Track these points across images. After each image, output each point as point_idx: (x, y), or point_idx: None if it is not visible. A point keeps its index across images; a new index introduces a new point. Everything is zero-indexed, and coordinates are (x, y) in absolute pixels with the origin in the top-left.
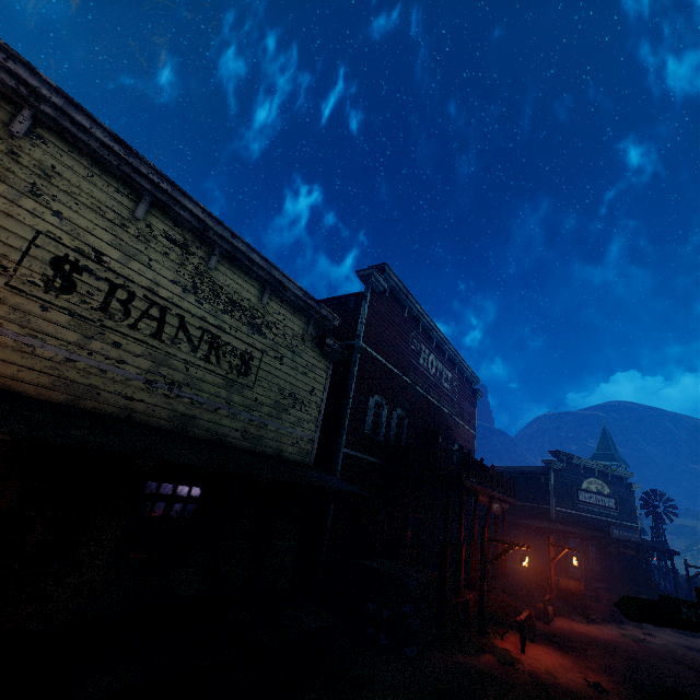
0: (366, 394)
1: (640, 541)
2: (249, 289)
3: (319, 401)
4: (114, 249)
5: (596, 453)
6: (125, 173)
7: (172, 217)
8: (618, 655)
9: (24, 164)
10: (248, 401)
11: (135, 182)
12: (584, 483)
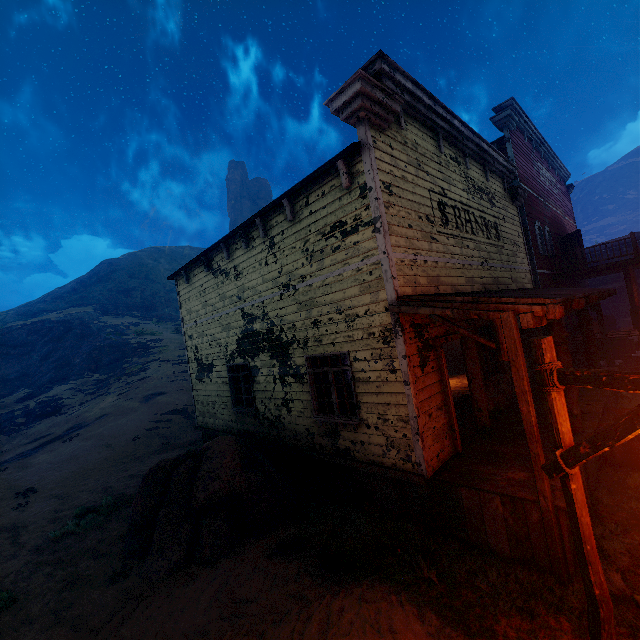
0: (531, 223)
1: None
2: (480, 173)
3: (522, 241)
4: (444, 183)
5: None
6: (432, 121)
7: (447, 140)
8: None
9: (410, 147)
10: (505, 257)
11: (434, 125)
12: None
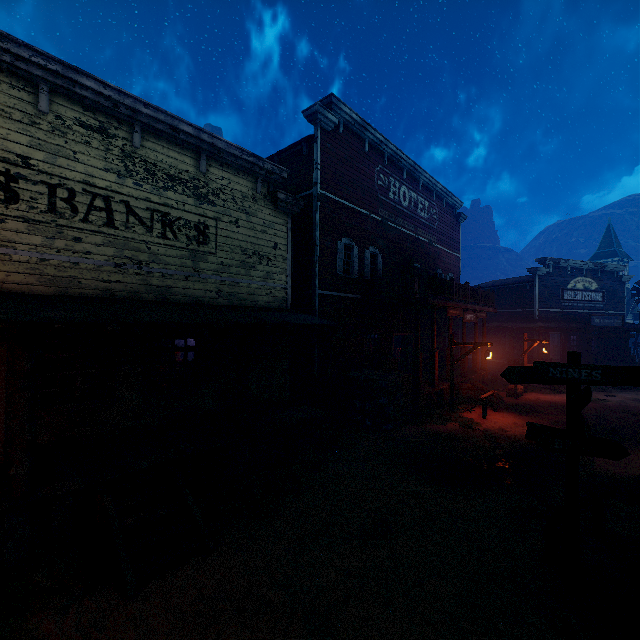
0: (334, 239)
1: (621, 326)
2: (184, 160)
3: (285, 254)
4: (36, 151)
5: (597, 253)
6: (8, 63)
7: (77, 101)
8: None
9: None
10: (215, 266)
11: (23, 71)
12: (570, 284)
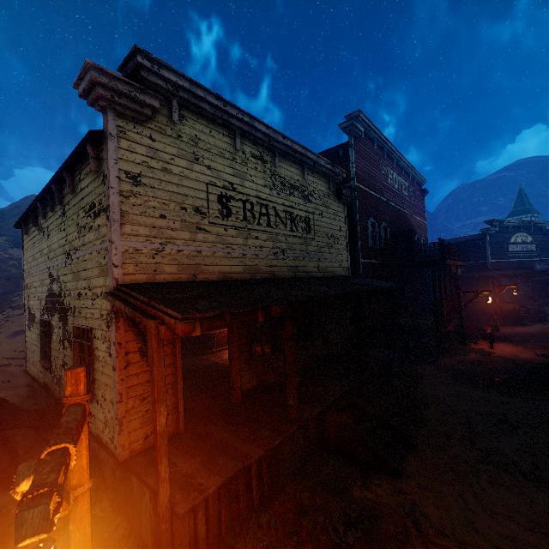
0: (365, 219)
1: None
2: (296, 172)
3: (345, 234)
4: (235, 178)
5: (513, 211)
6: (224, 120)
7: (250, 139)
8: None
9: (185, 141)
10: (315, 248)
11: (229, 124)
12: (512, 239)
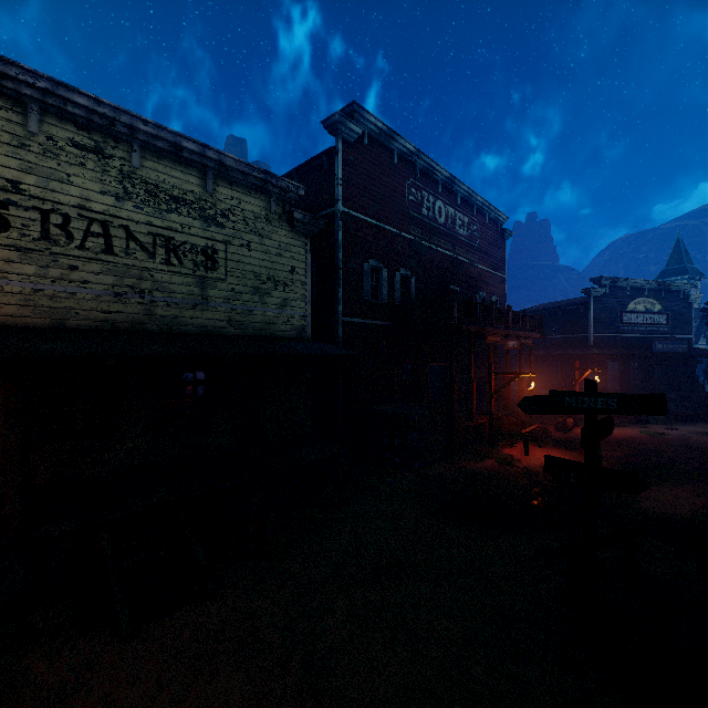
0: (359, 261)
1: (687, 351)
2: (189, 179)
3: (304, 279)
4: (27, 175)
5: (665, 270)
6: None
7: (70, 120)
8: (624, 448)
9: None
10: (225, 293)
11: (10, 90)
12: (630, 305)
